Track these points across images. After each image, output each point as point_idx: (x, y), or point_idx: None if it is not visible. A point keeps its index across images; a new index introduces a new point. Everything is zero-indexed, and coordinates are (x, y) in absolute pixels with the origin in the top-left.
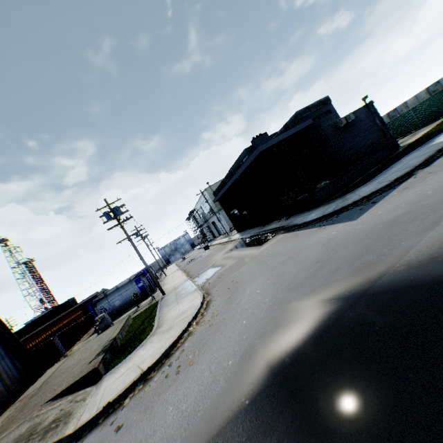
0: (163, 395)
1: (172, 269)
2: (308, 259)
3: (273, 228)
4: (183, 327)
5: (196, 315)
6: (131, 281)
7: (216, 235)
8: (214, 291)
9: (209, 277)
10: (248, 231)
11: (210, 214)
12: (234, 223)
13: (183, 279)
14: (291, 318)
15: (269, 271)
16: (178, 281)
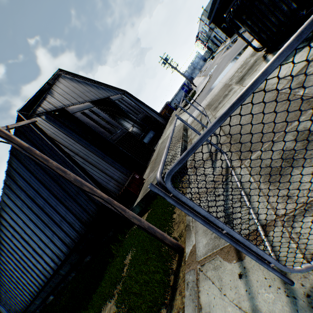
0: (202, 93)
1: (196, 80)
2: (238, 48)
3: (241, 32)
4: (204, 85)
5: (207, 81)
6: (180, 90)
7: (218, 45)
8: (213, 74)
9: (212, 71)
10: (233, 36)
11: (210, 32)
12: (226, 34)
13: (202, 78)
14: (225, 67)
15: (228, 58)
16: (200, 80)
